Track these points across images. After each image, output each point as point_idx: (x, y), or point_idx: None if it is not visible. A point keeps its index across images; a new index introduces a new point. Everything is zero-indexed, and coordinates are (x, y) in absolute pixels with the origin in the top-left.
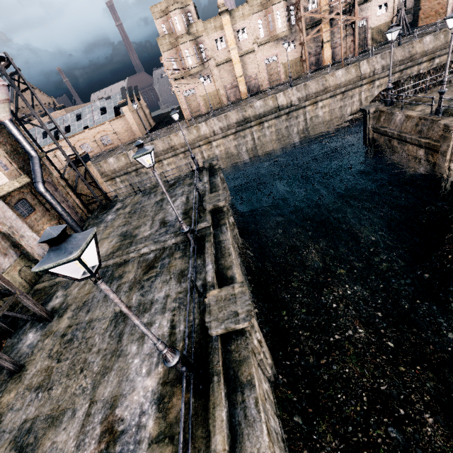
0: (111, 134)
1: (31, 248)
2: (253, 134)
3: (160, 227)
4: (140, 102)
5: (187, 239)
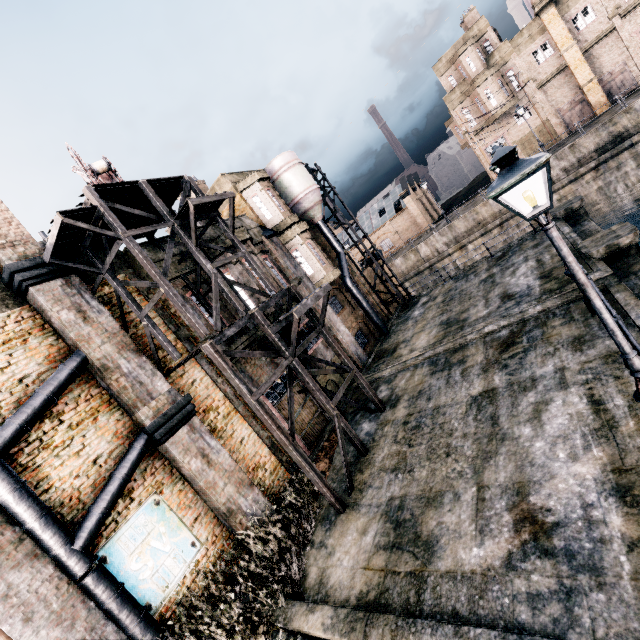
0: (392, 235)
1: (345, 343)
2: (638, 156)
3: (503, 302)
4: (422, 189)
5: (565, 301)
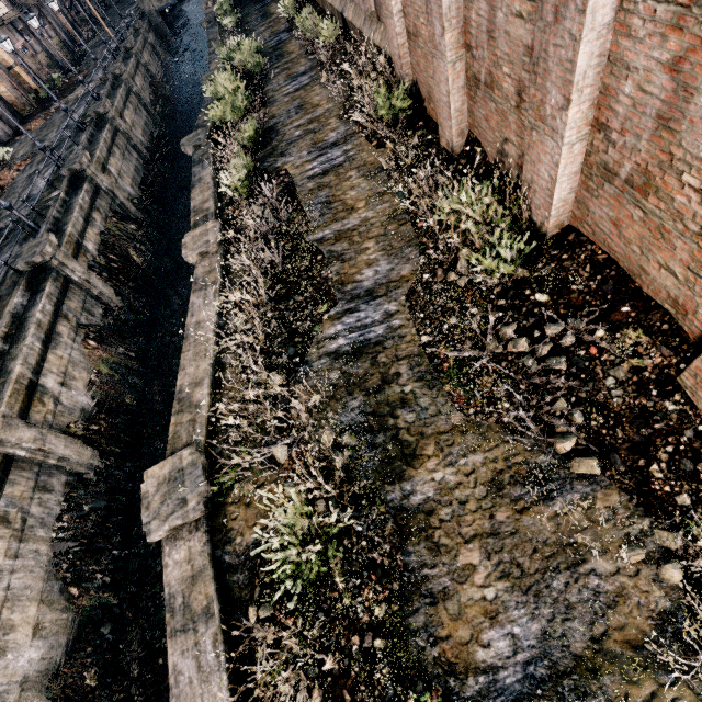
0: None
1: (85, 10)
2: None
3: None
4: None
5: None
